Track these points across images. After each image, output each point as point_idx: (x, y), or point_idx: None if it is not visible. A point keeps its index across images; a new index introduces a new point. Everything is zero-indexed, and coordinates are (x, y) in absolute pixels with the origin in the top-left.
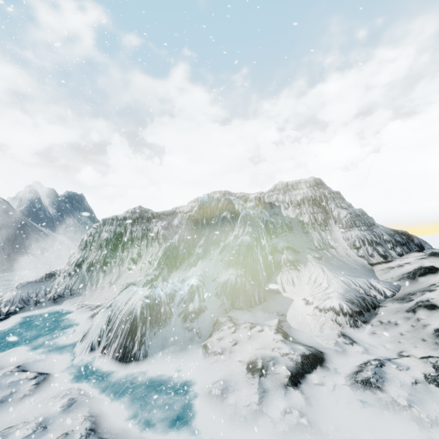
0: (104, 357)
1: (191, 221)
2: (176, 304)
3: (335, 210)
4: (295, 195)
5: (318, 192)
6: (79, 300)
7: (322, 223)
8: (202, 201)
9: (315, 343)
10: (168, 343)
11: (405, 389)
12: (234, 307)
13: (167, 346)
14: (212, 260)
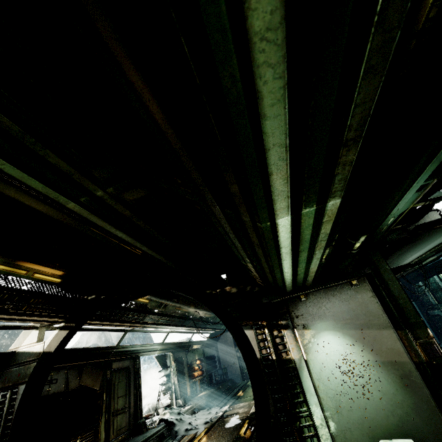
0: None
1: None
2: None
3: None
4: None
5: None
6: None
7: None
8: None
9: None
10: None
11: None
12: None
13: None
14: None
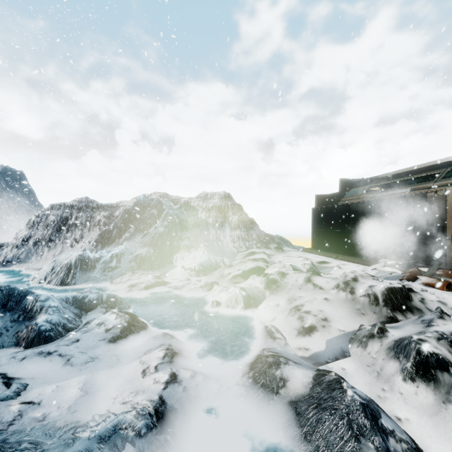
0: (48, 286)
1: (126, 214)
2: (101, 263)
3: (231, 216)
4: (210, 203)
5: (224, 203)
6: (26, 266)
7: (219, 224)
8: (138, 199)
9: (171, 281)
10: (90, 279)
11: (189, 289)
12: (140, 268)
13: (89, 281)
14: (135, 241)
